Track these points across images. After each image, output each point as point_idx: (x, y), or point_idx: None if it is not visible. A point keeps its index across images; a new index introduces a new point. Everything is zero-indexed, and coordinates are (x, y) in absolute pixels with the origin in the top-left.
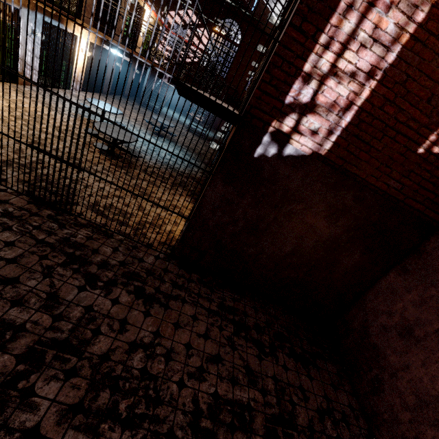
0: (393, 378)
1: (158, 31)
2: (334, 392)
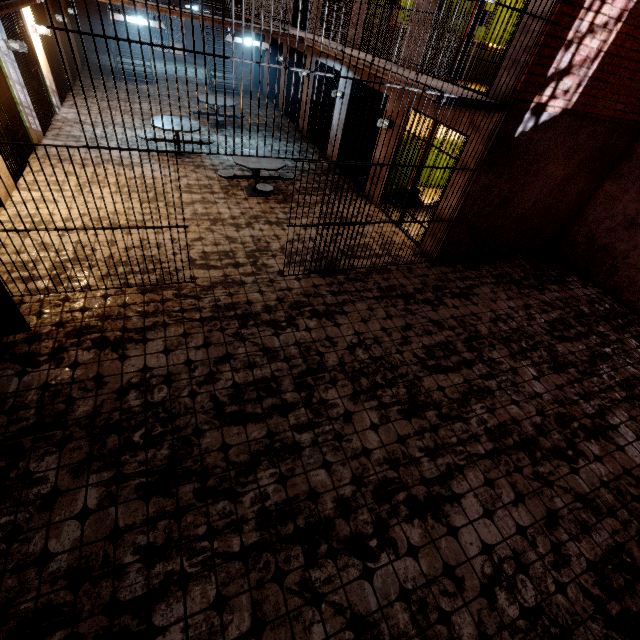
0: (625, 259)
1: None
2: (586, 290)
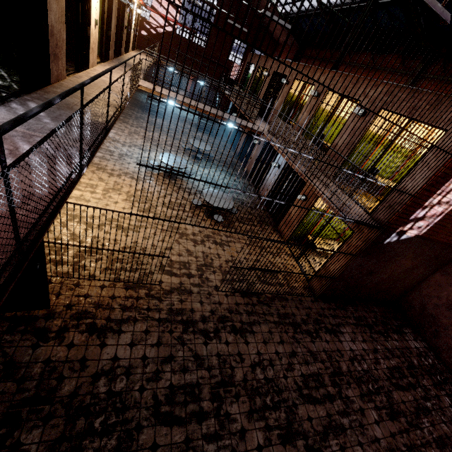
0: (446, 330)
1: (139, 14)
2: (417, 343)
